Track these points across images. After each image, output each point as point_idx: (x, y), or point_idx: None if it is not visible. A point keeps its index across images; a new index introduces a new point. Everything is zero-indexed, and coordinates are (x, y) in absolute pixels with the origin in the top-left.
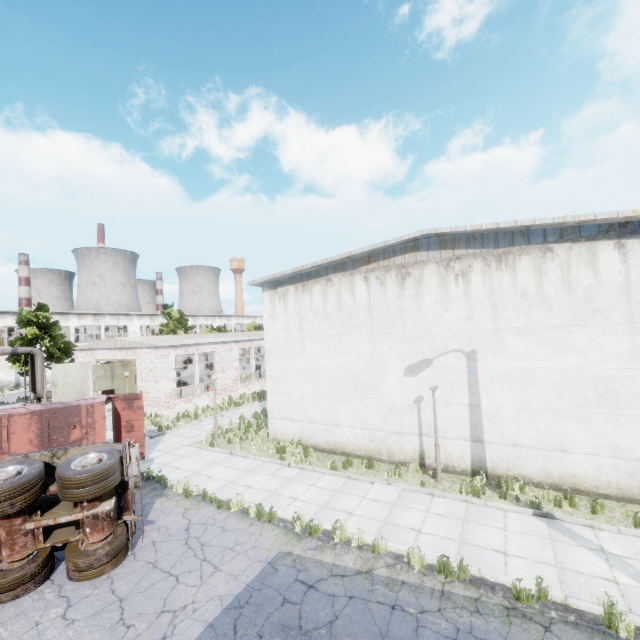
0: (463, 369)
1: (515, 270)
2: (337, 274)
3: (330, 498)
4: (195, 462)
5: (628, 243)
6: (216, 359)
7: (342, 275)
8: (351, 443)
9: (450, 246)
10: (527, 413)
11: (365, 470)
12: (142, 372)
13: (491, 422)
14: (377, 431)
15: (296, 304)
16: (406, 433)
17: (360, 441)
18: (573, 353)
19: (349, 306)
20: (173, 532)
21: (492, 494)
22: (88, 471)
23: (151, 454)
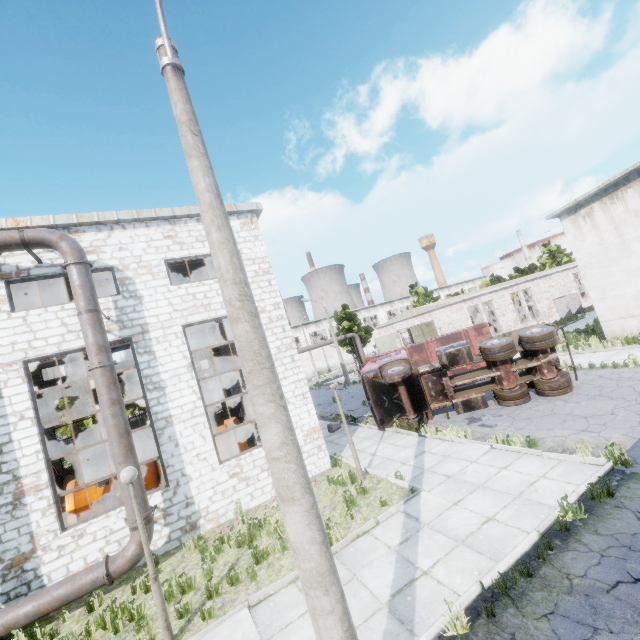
0: None
1: None
2: None
3: None
4: None
5: None
6: (495, 306)
7: None
8: None
9: None
10: None
11: None
12: (441, 327)
13: None
14: None
15: (606, 216)
16: None
17: None
18: None
19: None
20: (591, 379)
21: None
22: (544, 332)
23: None
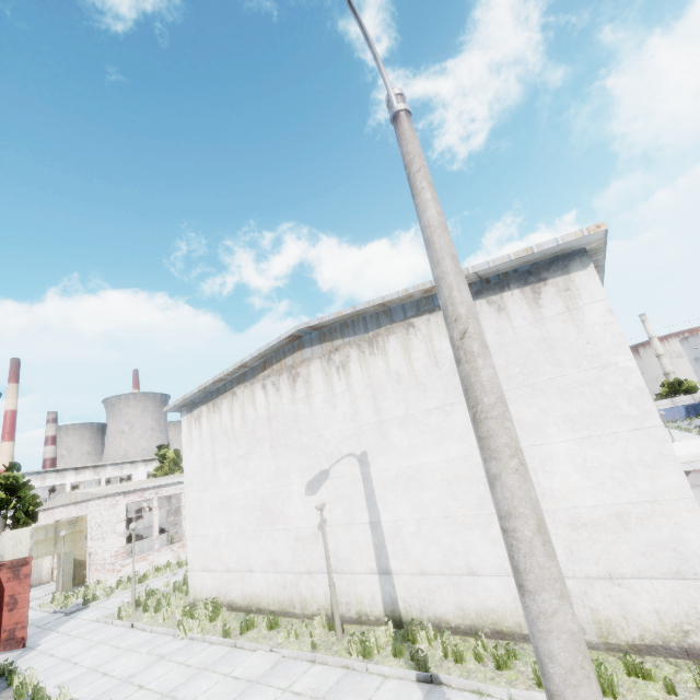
0: (358, 477)
1: (386, 352)
2: (240, 386)
3: (185, 681)
4: (80, 644)
5: (476, 304)
6: (183, 502)
7: (244, 386)
8: (265, 594)
9: (329, 338)
10: (427, 525)
11: (266, 632)
12: (92, 529)
13: (394, 543)
14: (288, 573)
15: (209, 425)
16: (315, 572)
17: (273, 590)
18: (455, 439)
19: (252, 419)
20: None
21: (391, 652)
22: None
23: (44, 638)
